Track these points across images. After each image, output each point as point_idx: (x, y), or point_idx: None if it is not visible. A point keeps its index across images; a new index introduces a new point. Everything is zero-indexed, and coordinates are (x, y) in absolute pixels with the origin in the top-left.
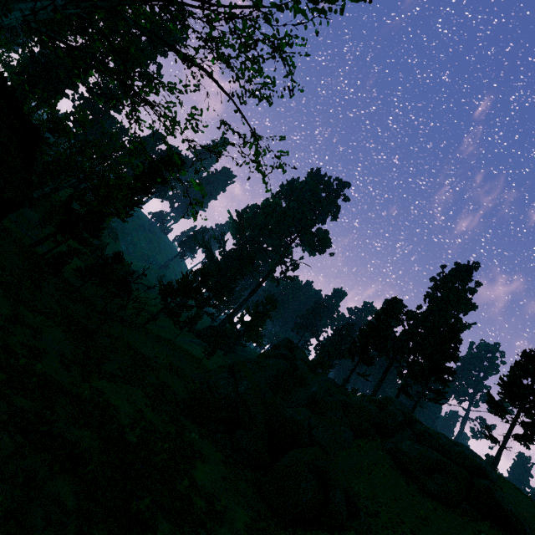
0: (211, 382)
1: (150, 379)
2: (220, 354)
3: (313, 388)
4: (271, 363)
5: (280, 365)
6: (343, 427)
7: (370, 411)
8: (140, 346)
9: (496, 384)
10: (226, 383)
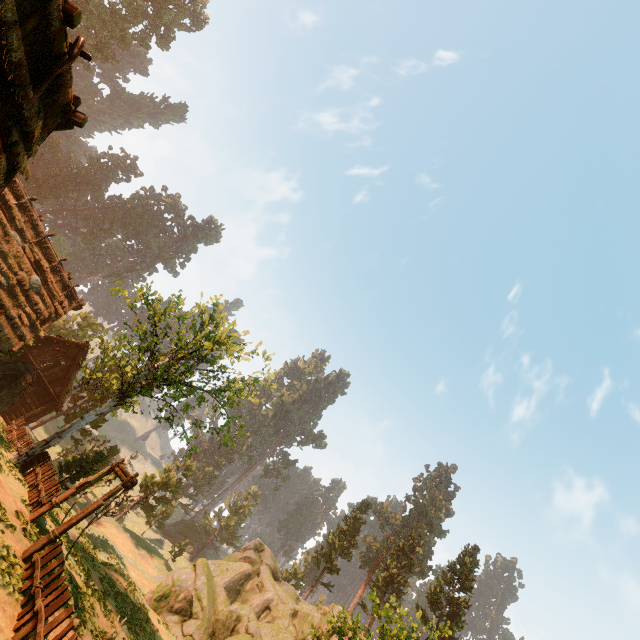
0: (175, 576)
1: (126, 571)
2: (186, 558)
3: (269, 594)
4: (235, 566)
5: (243, 569)
6: (287, 634)
7: (314, 618)
8: (114, 541)
9: (427, 593)
10: (188, 577)
